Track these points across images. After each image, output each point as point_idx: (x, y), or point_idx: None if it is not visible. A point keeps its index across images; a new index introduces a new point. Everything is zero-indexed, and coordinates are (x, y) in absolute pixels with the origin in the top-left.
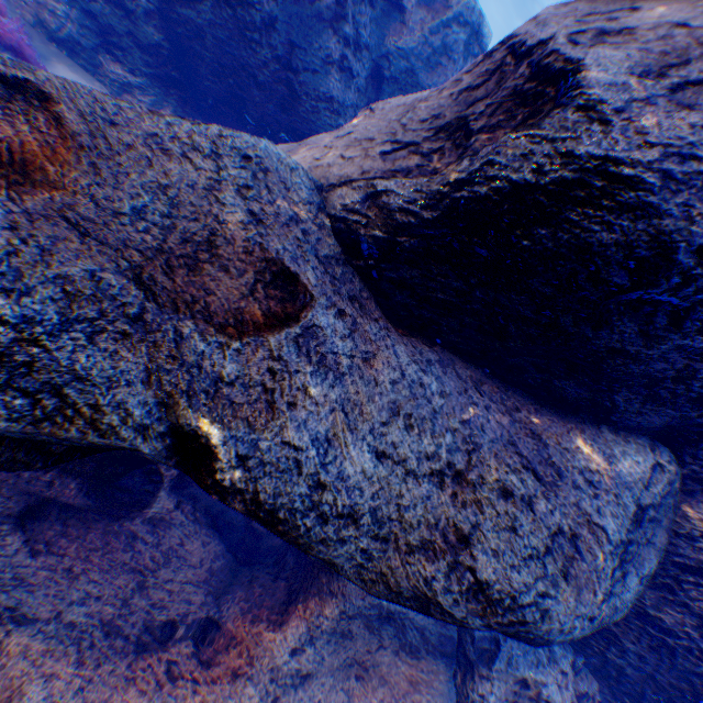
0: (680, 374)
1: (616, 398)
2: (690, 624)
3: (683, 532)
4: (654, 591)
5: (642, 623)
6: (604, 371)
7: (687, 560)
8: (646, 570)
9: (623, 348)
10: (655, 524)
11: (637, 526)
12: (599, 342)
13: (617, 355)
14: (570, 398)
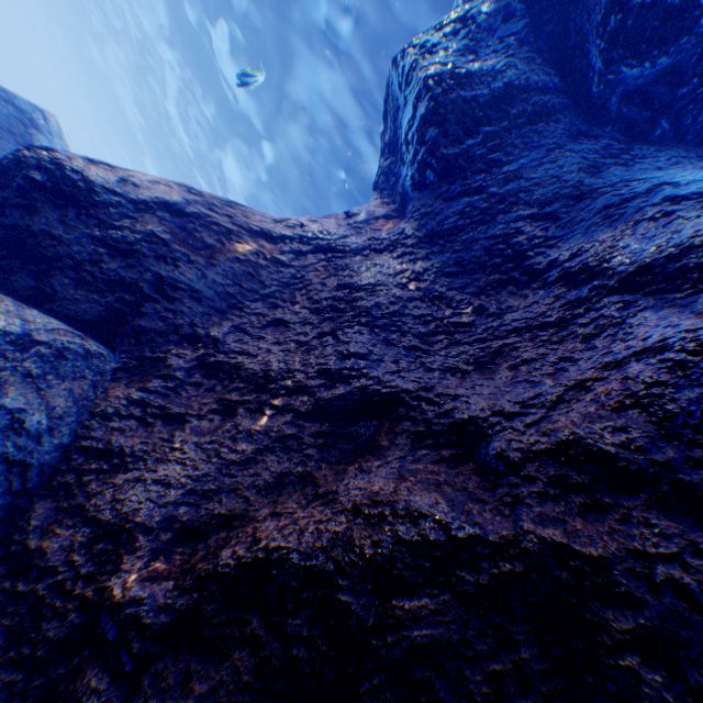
0: (94, 258)
1: (57, 283)
2: (83, 543)
3: (102, 411)
4: (50, 502)
5: (16, 580)
6: (45, 255)
7: (98, 443)
8: (14, 403)
9: (52, 232)
10: (54, 372)
11: (20, 350)
12: (38, 229)
13: (49, 237)
14: (23, 289)
